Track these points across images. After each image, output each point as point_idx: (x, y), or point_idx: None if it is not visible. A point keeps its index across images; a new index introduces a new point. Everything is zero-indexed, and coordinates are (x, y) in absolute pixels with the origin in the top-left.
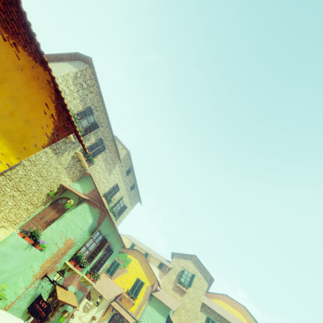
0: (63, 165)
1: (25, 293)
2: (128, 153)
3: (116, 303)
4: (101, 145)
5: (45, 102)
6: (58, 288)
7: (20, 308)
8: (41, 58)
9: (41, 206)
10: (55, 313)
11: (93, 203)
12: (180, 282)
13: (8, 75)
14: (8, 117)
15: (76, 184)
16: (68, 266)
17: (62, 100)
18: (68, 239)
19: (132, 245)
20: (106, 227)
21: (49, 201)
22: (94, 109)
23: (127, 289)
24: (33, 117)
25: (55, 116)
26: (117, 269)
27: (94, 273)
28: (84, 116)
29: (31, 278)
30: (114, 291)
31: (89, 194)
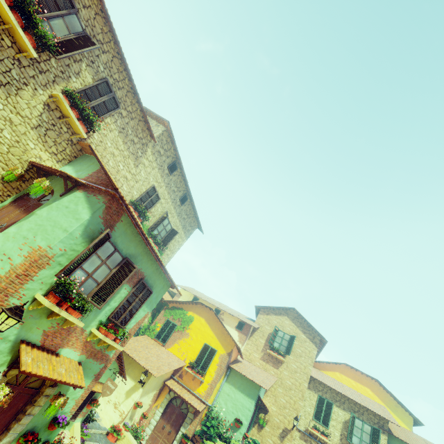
0: (26, 119)
1: None
2: (168, 129)
3: (175, 381)
4: (108, 95)
5: None
6: (26, 351)
7: None
8: None
9: None
10: (38, 399)
11: (93, 189)
12: (272, 349)
13: None
14: None
15: (66, 168)
16: (41, 305)
17: None
18: (36, 249)
19: (194, 299)
20: (128, 240)
21: (9, 194)
22: (76, 0)
23: (190, 361)
24: None
25: None
26: (173, 332)
27: (118, 329)
28: (54, 7)
29: None
30: (169, 365)
31: (88, 178)
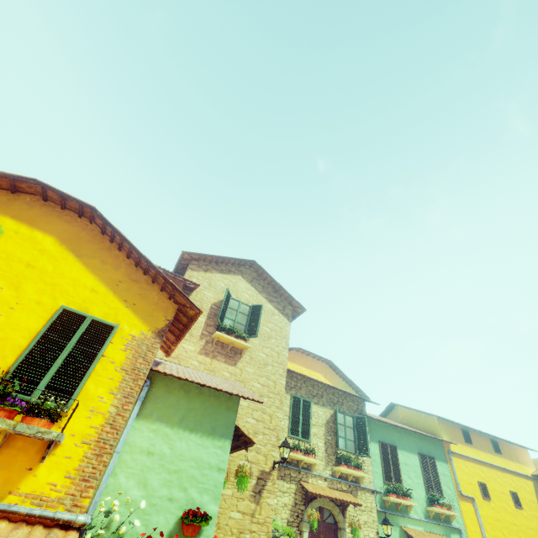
0: None
1: None
2: None
3: None
4: None
5: None
6: None
7: None
8: None
9: None
10: None
11: None
12: (225, 329)
13: None
14: None
15: None
16: None
17: None
18: None
19: None
20: None
21: None
22: None
23: None
24: None
25: None
26: None
27: None
28: None
29: None
30: None
31: None
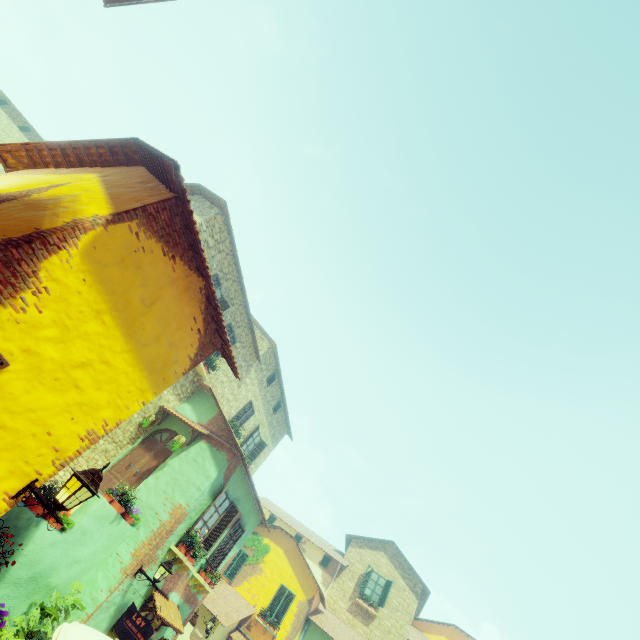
0: None
1: (109, 600)
2: (273, 347)
3: (241, 634)
4: (229, 336)
5: (193, 315)
6: (156, 595)
7: (99, 626)
8: (197, 264)
9: (127, 445)
10: None
11: (216, 441)
12: (363, 597)
13: (161, 293)
14: (153, 343)
15: (186, 406)
16: (175, 555)
17: (219, 315)
18: (177, 506)
19: (270, 518)
20: (237, 485)
21: (140, 435)
22: (222, 278)
23: (262, 608)
24: (178, 337)
25: (202, 330)
26: (243, 565)
27: (211, 571)
28: None
29: (117, 574)
30: (238, 611)
31: (209, 425)
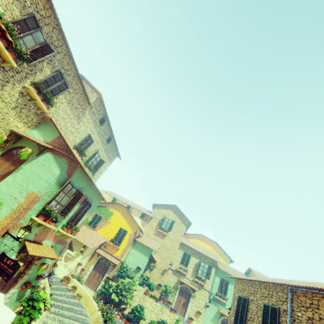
0: (8, 104)
1: None
2: (100, 97)
3: (101, 250)
4: (61, 81)
5: None
6: (28, 244)
7: None
8: None
9: None
10: (31, 266)
11: (58, 152)
12: (161, 228)
13: None
14: None
15: (34, 132)
16: (36, 222)
17: None
18: (31, 193)
19: (113, 200)
20: (80, 180)
21: None
22: (40, 21)
23: (111, 238)
24: None
25: None
26: (100, 221)
27: (72, 227)
28: (26, 29)
29: None
30: (98, 241)
31: (52, 142)
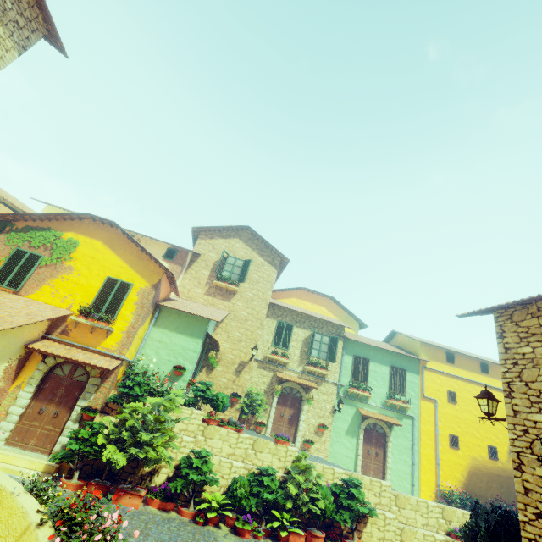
0: None
1: None
2: None
3: (53, 342)
4: None
5: None
6: None
7: None
8: None
9: None
10: None
11: None
12: (221, 279)
13: None
14: None
15: None
16: None
17: None
18: None
19: None
20: None
21: None
22: None
23: (80, 306)
24: None
25: None
26: (35, 269)
27: None
28: None
29: None
30: (31, 315)
31: None
